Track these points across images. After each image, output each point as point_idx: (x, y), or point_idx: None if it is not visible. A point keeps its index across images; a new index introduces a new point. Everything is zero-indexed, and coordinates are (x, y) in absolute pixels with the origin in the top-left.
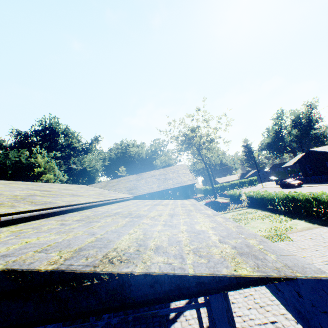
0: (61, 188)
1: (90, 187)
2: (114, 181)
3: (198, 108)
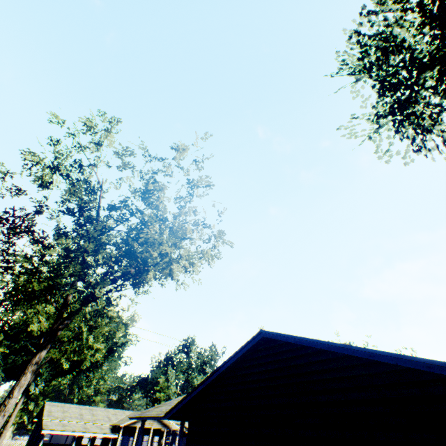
0: (95, 413)
1: (121, 414)
2: (136, 412)
3: None
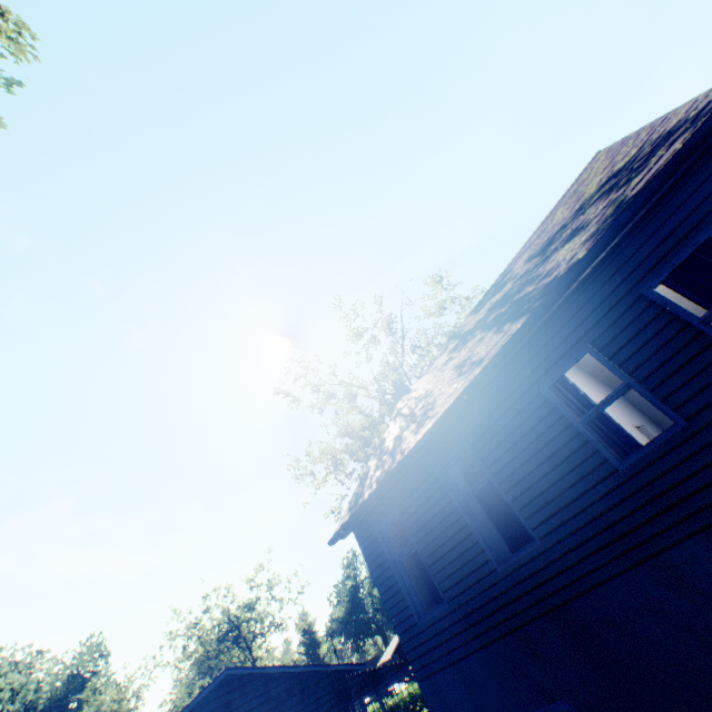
0: None
1: None
2: None
3: (261, 565)
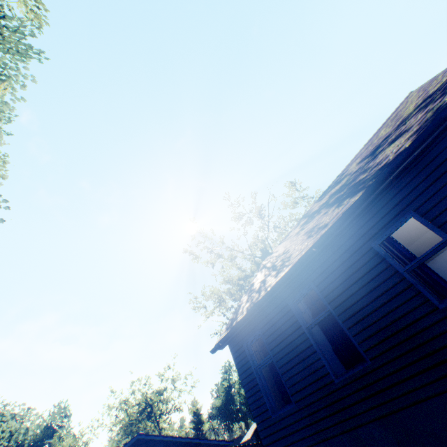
0: None
1: None
2: None
3: (169, 366)
